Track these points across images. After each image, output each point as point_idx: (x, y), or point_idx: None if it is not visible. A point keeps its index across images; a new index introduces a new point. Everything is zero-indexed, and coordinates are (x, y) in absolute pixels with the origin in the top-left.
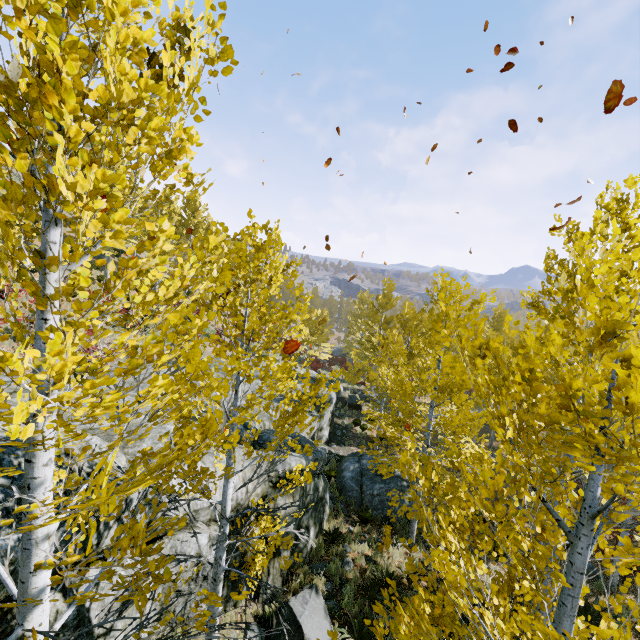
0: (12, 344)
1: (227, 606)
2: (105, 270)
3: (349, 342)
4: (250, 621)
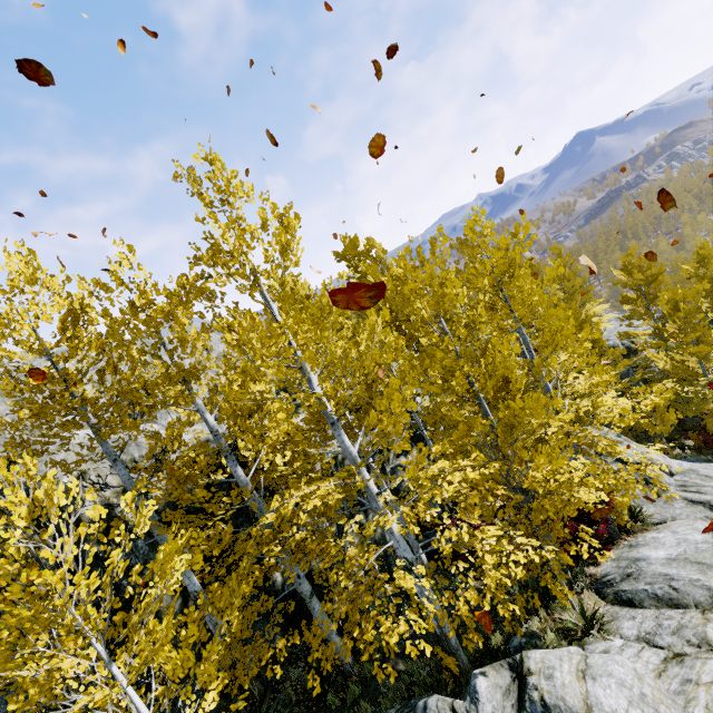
0: None
1: None
2: None
3: None
4: None
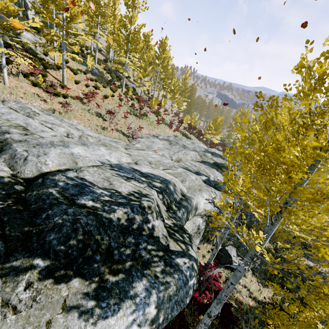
0: (102, 121)
1: (201, 243)
2: (122, 83)
3: (229, 135)
4: (209, 250)
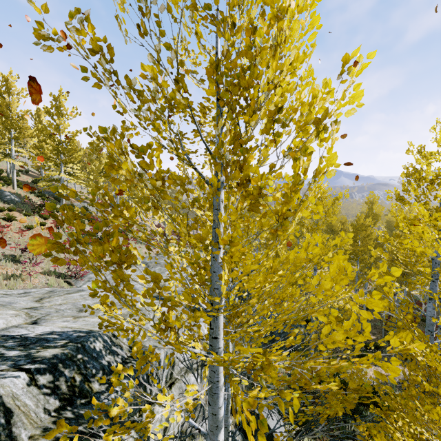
0: (13, 265)
1: None
2: (61, 204)
3: None
4: (232, 428)
